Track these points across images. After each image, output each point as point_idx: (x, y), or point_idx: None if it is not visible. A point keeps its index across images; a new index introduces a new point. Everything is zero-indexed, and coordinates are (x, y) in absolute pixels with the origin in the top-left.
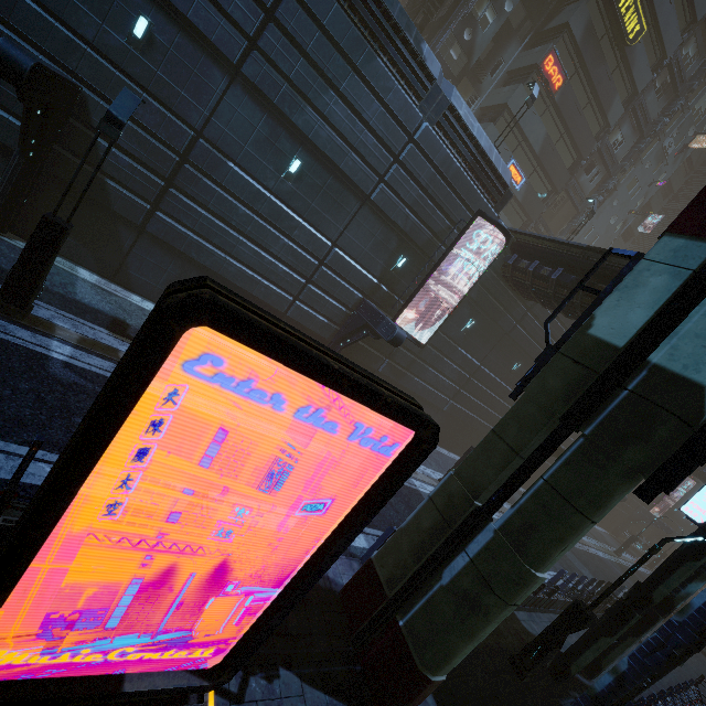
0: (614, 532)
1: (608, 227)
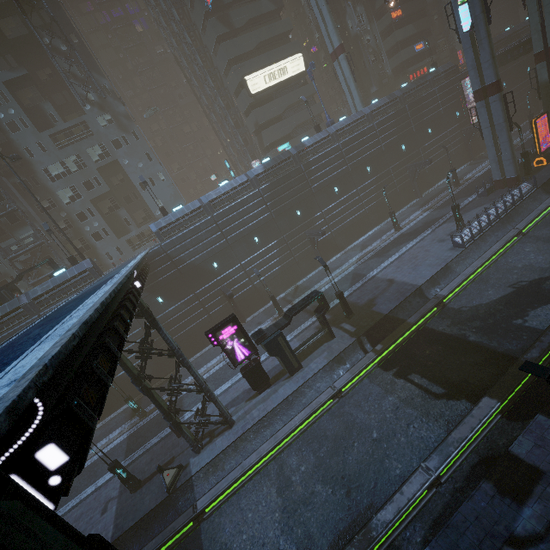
0: None
1: None
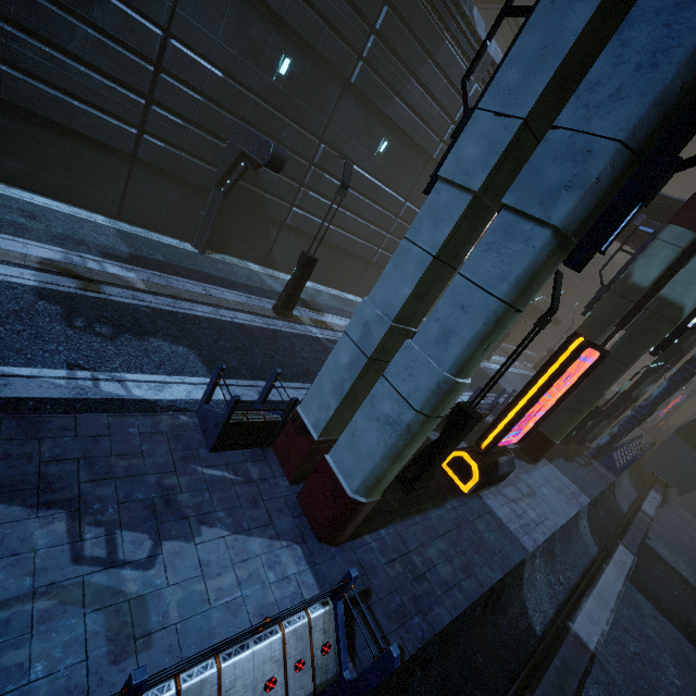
0: None
1: None
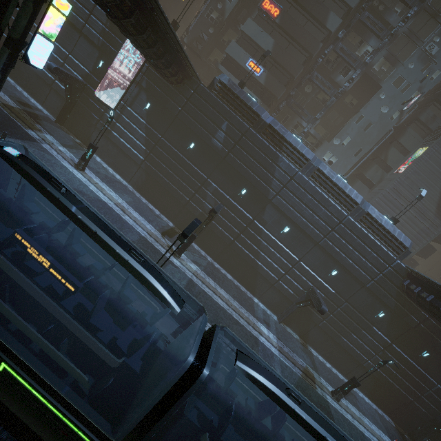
0: (411, 433)
1: (381, 116)
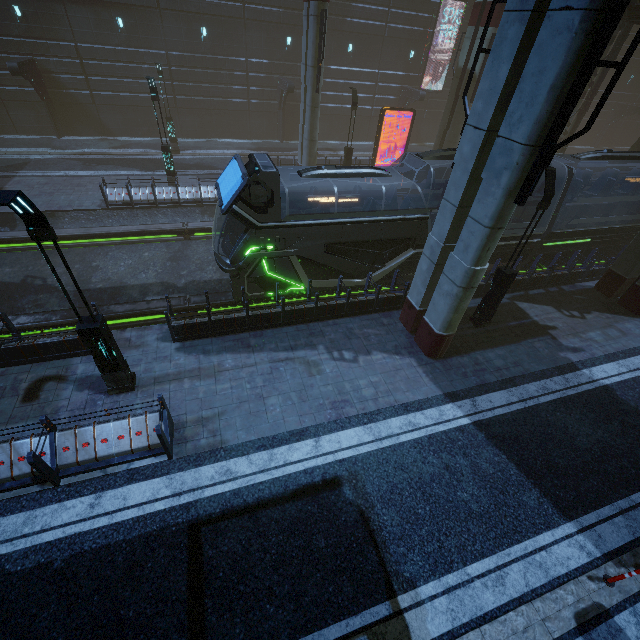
0: None
1: None
